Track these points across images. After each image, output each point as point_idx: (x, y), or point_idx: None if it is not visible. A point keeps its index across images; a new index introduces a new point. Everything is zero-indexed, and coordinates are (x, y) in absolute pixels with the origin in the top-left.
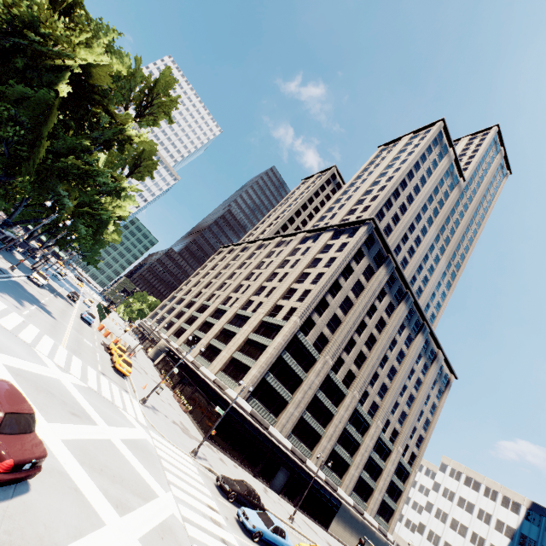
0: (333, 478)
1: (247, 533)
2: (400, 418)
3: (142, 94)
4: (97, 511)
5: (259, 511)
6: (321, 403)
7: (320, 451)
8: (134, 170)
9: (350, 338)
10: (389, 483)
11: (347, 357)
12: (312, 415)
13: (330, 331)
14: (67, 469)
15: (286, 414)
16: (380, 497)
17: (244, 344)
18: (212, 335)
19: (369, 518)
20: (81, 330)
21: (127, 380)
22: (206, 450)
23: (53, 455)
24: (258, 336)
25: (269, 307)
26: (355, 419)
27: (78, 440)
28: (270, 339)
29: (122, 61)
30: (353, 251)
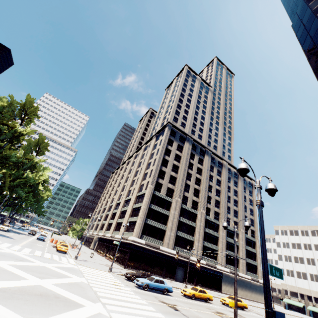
0: (211, 261)
1: (142, 289)
2: (234, 214)
3: (19, 111)
4: (25, 277)
5: (148, 277)
6: (185, 223)
7: (196, 249)
8: (38, 151)
9: (185, 184)
10: (246, 251)
11: (188, 194)
12: (183, 232)
13: (172, 185)
14: (8, 269)
15: (166, 237)
16: (244, 261)
17: (132, 212)
18: (116, 218)
19: (243, 275)
20: (36, 242)
21: (67, 254)
22: (123, 271)
23: (0, 267)
24: (136, 204)
25: (137, 188)
26: (209, 224)
27: (20, 265)
28: (142, 202)
29: (3, 101)
30: (166, 141)
